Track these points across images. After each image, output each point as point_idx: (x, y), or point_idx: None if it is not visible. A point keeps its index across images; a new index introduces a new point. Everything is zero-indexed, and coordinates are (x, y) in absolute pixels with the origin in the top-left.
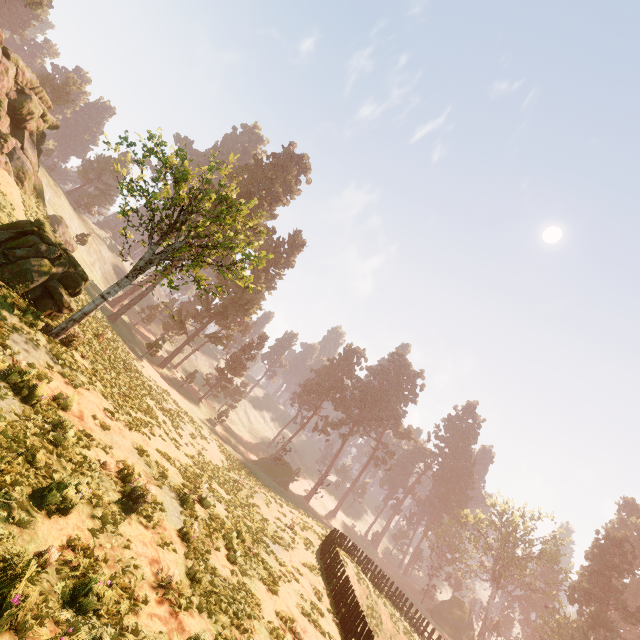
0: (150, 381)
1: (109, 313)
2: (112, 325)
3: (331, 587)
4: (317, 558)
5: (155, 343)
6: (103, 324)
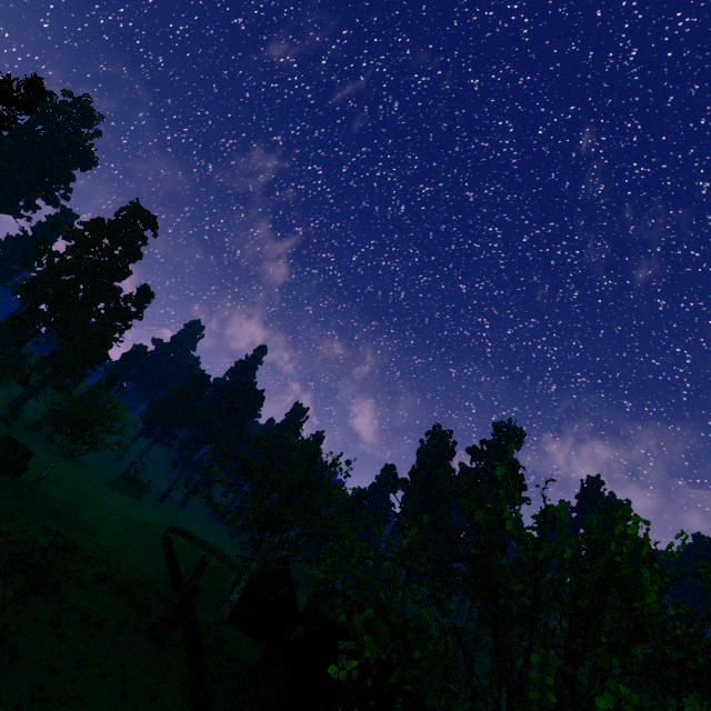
0: None
1: None
2: None
3: (166, 552)
4: (160, 542)
5: (12, 416)
6: None
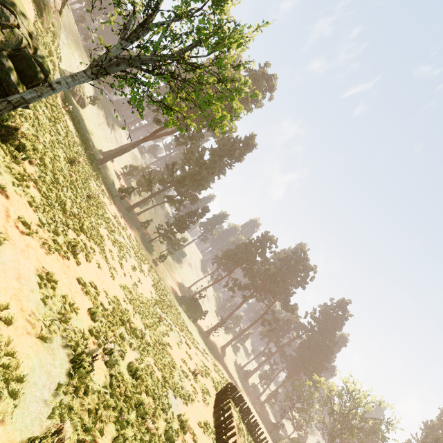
0: (112, 216)
1: (98, 158)
2: (97, 167)
3: None
4: (211, 411)
5: (126, 189)
6: (87, 161)
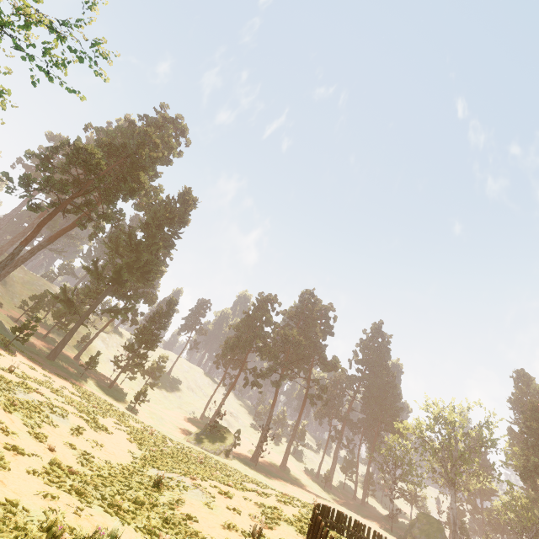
0: (3, 369)
1: None
2: None
3: None
4: None
5: (24, 324)
6: None
